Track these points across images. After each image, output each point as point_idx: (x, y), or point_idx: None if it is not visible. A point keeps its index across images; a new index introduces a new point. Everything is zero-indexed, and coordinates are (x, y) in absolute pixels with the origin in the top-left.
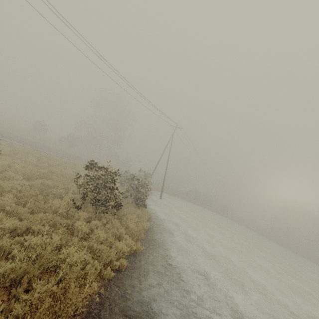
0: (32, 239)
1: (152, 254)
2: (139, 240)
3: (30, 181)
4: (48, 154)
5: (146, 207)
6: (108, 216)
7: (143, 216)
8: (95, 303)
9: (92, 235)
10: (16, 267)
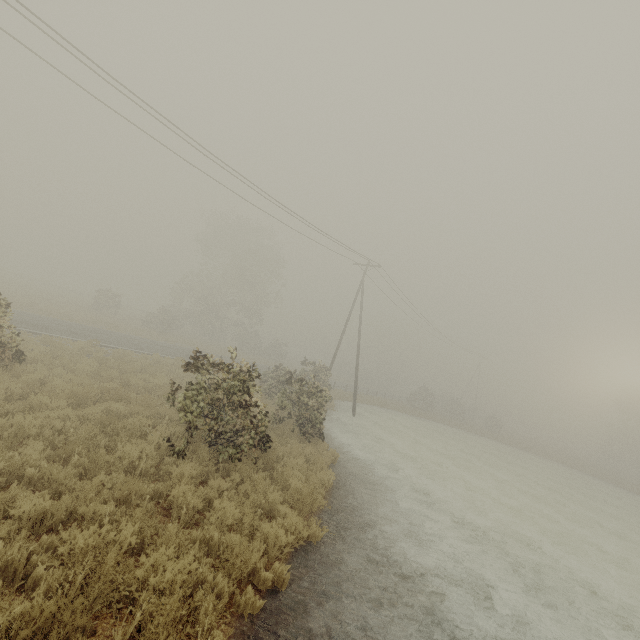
0: (77, 536)
1: (347, 545)
2: (316, 514)
3: (80, 408)
4: (120, 350)
5: (323, 437)
6: (245, 466)
7: (319, 459)
8: None
9: (210, 512)
10: (35, 610)
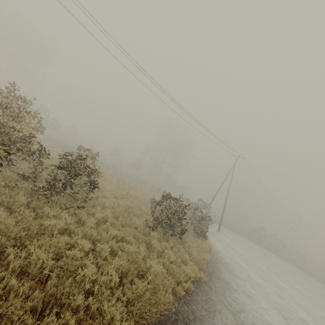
0: (128, 246)
1: (215, 288)
2: (201, 270)
3: (117, 200)
4: (123, 177)
5: (205, 238)
6: (174, 240)
7: (204, 247)
8: (172, 312)
9: (163, 254)
10: (125, 264)
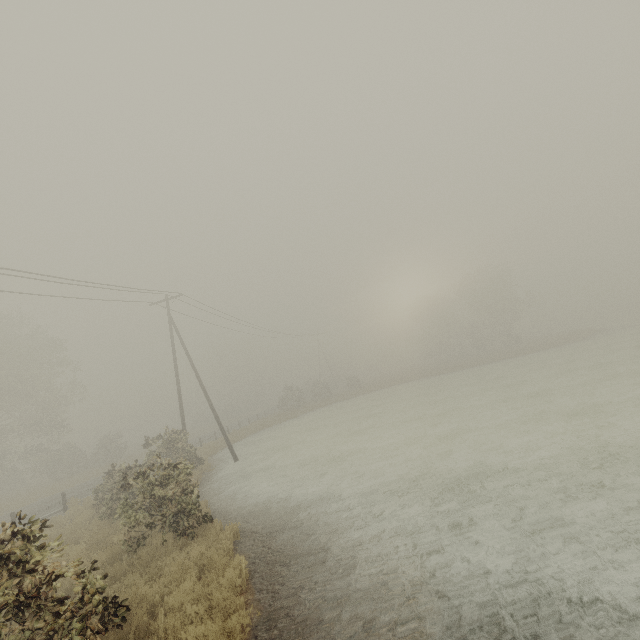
0: None
1: None
2: None
3: None
4: None
5: (209, 518)
6: None
7: (215, 557)
8: None
9: None
10: None
